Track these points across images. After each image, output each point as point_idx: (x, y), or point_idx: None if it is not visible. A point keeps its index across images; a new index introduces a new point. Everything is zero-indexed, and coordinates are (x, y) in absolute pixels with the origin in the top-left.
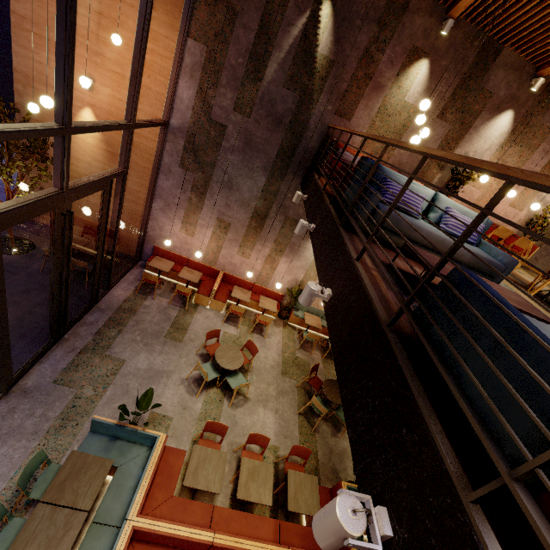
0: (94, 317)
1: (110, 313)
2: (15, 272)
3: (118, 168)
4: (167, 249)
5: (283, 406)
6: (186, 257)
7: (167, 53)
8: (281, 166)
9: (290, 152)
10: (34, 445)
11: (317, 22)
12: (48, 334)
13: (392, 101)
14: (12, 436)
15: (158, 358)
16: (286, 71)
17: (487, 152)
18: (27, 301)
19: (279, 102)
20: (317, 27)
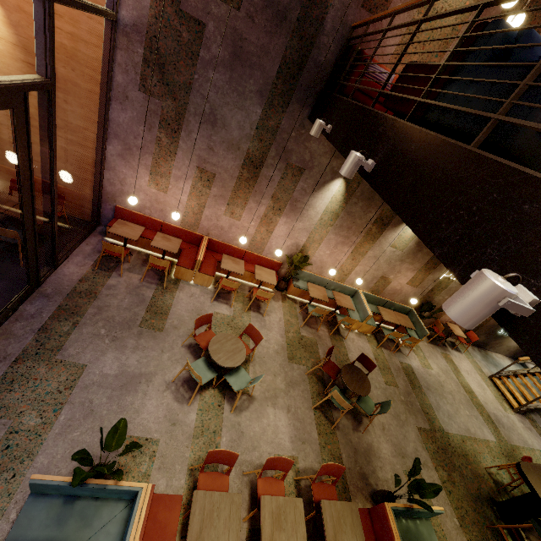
0: (35, 307)
1: (59, 299)
2: None
3: (35, 76)
4: (132, 210)
5: (295, 402)
6: (159, 220)
7: None
8: (283, 90)
9: (296, 69)
10: None
11: None
12: None
13: None
14: None
15: (132, 357)
16: None
17: None
18: None
19: None
20: None
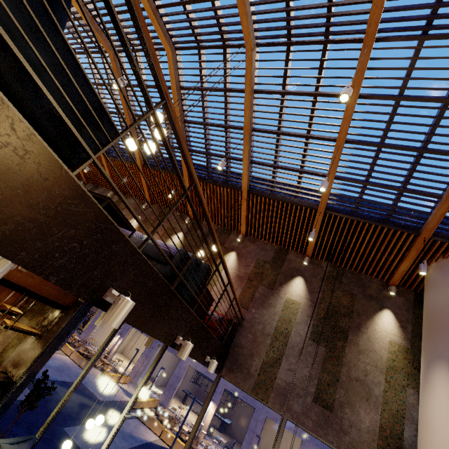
0: None
1: None
2: None
3: None
4: None
5: None
6: None
7: None
8: None
9: None
10: None
11: None
12: None
13: None
14: None
15: None
16: None
17: None
18: None
19: None
20: None
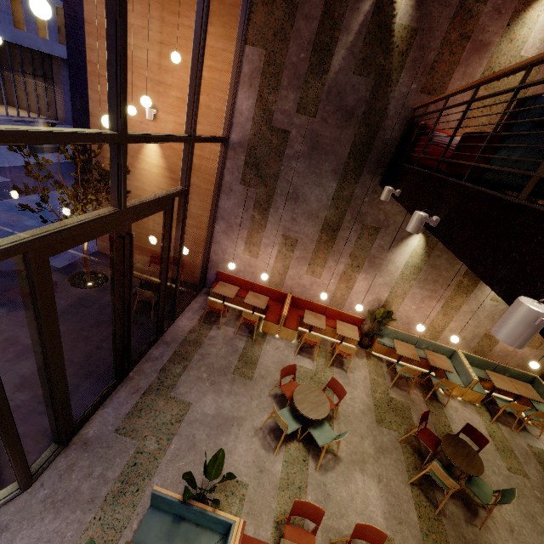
0: (159, 351)
1: (175, 346)
2: (88, 306)
3: (179, 187)
4: (230, 274)
5: (386, 471)
6: (251, 281)
7: (225, 67)
8: (354, 166)
9: (365, 148)
10: (89, 519)
11: None
12: (113, 372)
13: (501, 61)
14: (67, 503)
15: (227, 401)
16: (356, 55)
17: None
18: (96, 335)
19: (349, 93)
20: None
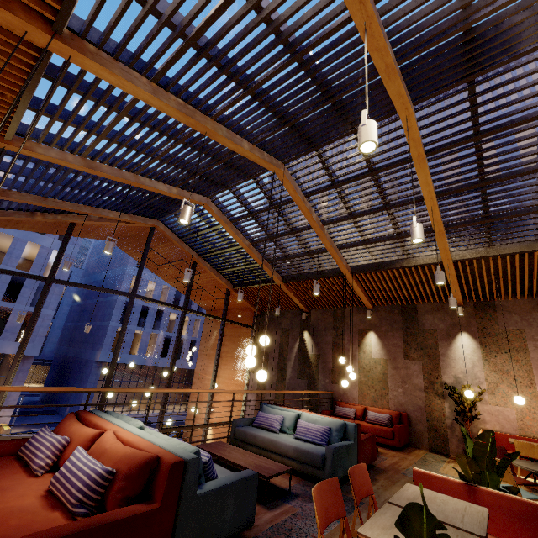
0: None
1: None
2: None
3: None
4: None
5: None
6: None
7: (242, 383)
8: None
9: None
10: None
11: (304, 341)
12: None
13: (365, 362)
14: None
15: None
16: (296, 370)
17: (475, 368)
18: None
19: (297, 388)
20: (305, 343)
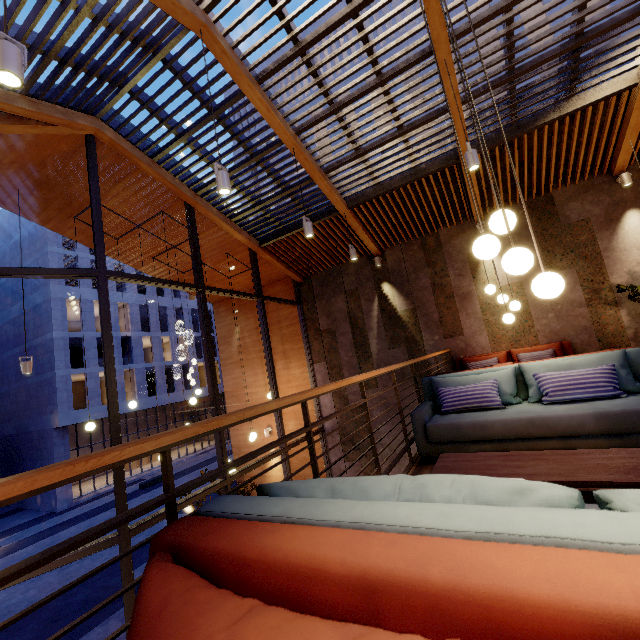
0: None
1: None
2: None
3: None
4: None
5: None
6: None
7: (305, 382)
8: None
9: None
10: None
11: (386, 298)
12: None
13: (488, 295)
14: None
15: None
16: (384, 338)
17: None
18: None
19: (393, 361)
20: (388, 300)
